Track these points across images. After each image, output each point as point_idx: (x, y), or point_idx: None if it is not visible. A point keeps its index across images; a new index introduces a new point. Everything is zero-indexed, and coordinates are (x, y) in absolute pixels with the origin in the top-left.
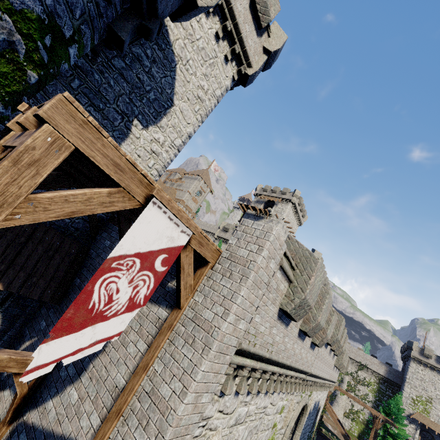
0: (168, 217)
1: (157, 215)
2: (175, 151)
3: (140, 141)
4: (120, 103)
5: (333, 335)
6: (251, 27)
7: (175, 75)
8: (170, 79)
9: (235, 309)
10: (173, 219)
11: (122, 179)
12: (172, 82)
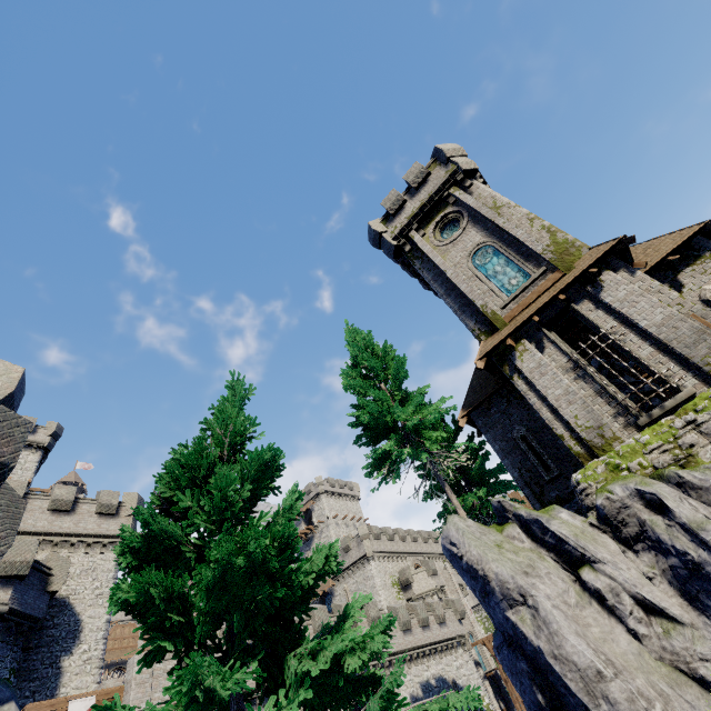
0: (80, 701)
1: (75, 704)
2: (103, 642)
3: (72, 665)
4: (46, 661)
5: (315, 627)
6: (108, 521)
7: (73, 606)
8: (70, 612)
9: (131, 703)
10: (83, 699)
11: (56, 707)
12: (73, 612)
